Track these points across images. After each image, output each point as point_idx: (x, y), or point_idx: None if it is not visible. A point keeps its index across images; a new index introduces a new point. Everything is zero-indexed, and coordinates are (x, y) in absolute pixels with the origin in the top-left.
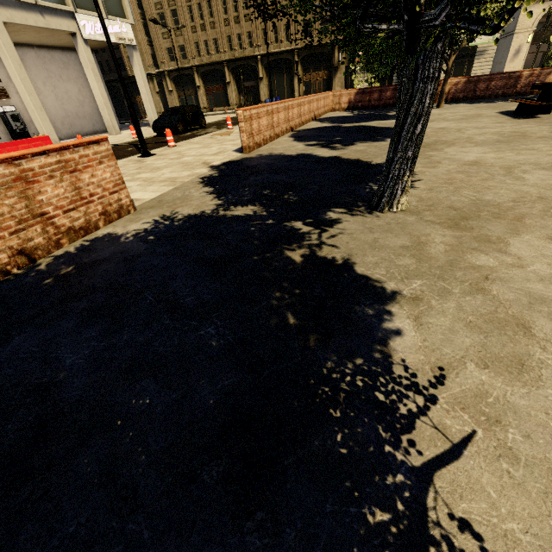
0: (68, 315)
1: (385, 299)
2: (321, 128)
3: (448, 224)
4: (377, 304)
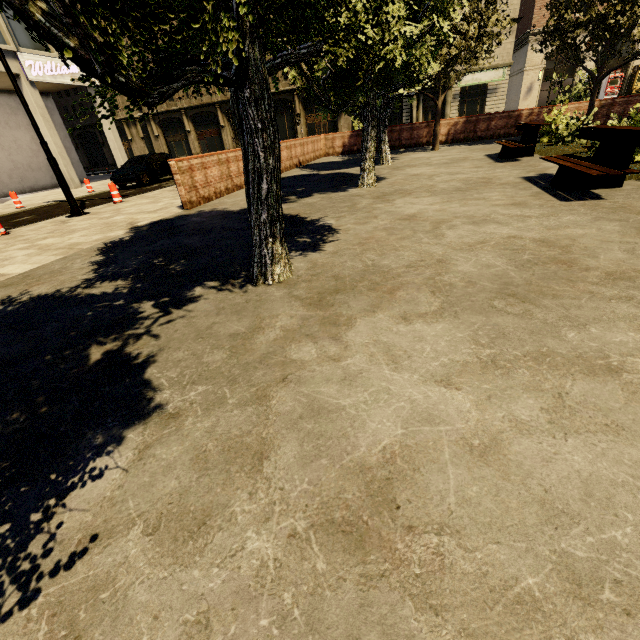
0: None
1: (137, 418)
2: (296, 176)
3: (311, 300)
4: (119, 426)
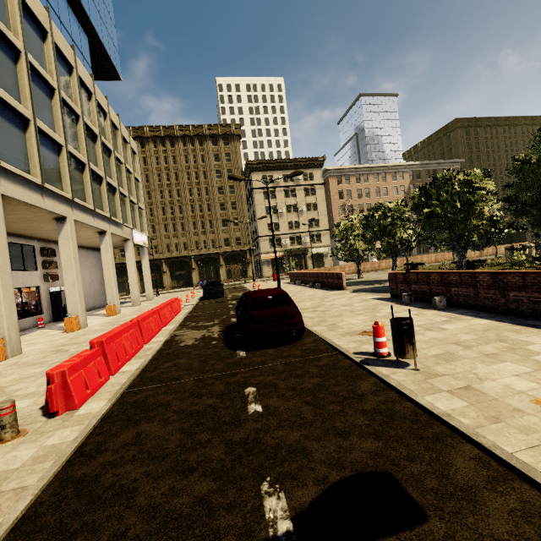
0: None
1: None
2: None
3: None
4: None
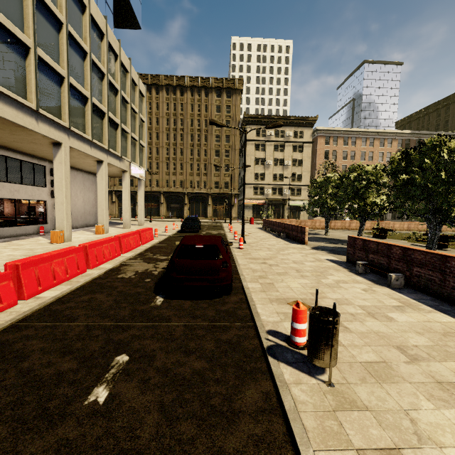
0: None
1: None
2: None
3: None
4: None
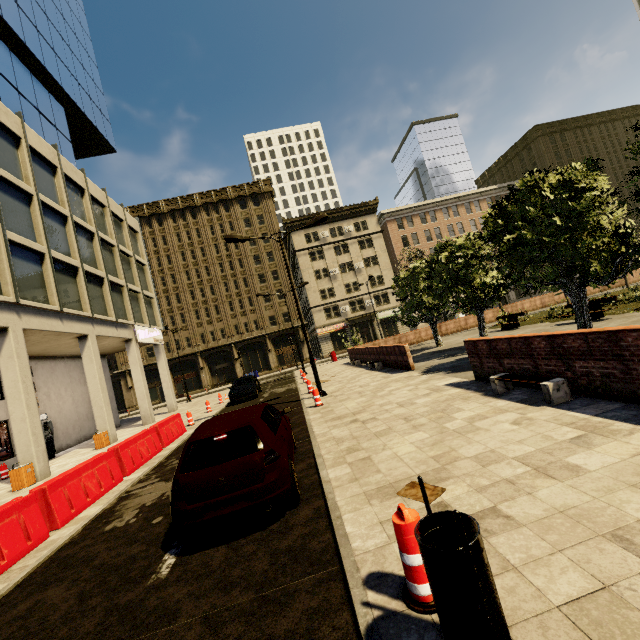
0: None
1: None
2: None
3: None
4: None
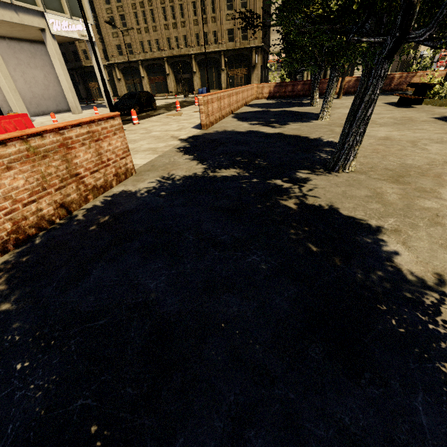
0: (128, 252)
1: (375, 232)
2: (254, 111)
3: (391, 180)
4: (370, 235)
